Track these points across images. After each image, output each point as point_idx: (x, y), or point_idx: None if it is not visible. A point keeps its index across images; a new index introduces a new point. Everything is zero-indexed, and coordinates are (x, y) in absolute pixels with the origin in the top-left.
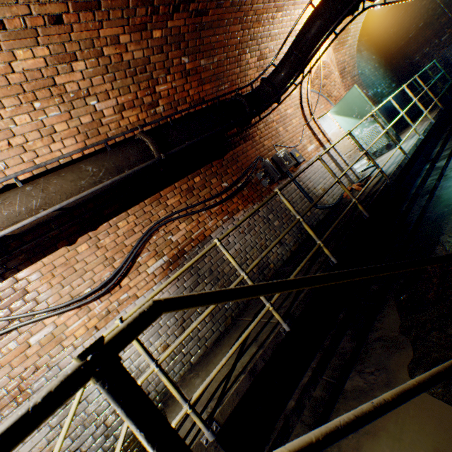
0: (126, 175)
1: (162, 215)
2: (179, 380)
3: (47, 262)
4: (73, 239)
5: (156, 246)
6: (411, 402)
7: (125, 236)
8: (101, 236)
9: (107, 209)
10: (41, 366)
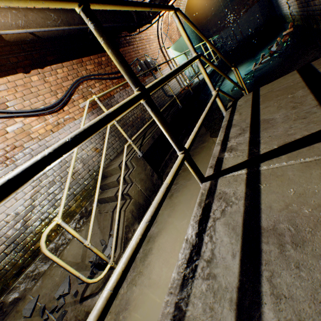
0: (76, 28)
1: (84, 74)
2: (105, 166)
3: (11, 80)
4: (27, 69)
5: (83, 92)
6: (210, 142)
7: (62, 80)
8: (46, 74)
9: (49, 57)
10: (18, 146)
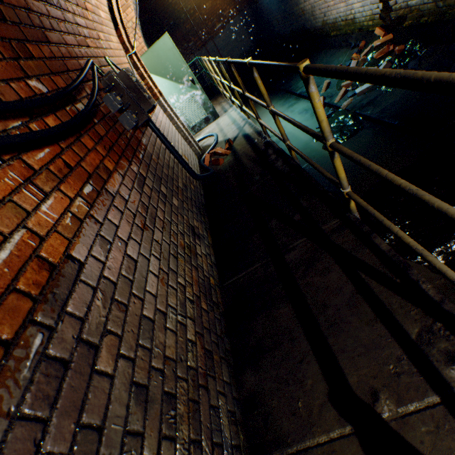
0: None
1: None
2: None
3: None
4: None
5: None
6: None
7: None
8: None
9: None
10: None
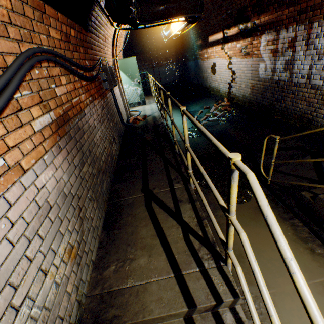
0: None
1: (44, 42)
2: (88, 290)
3: None
4: None
5: (40, 88)
6: None
7: None
8: None
9: None
10: None
